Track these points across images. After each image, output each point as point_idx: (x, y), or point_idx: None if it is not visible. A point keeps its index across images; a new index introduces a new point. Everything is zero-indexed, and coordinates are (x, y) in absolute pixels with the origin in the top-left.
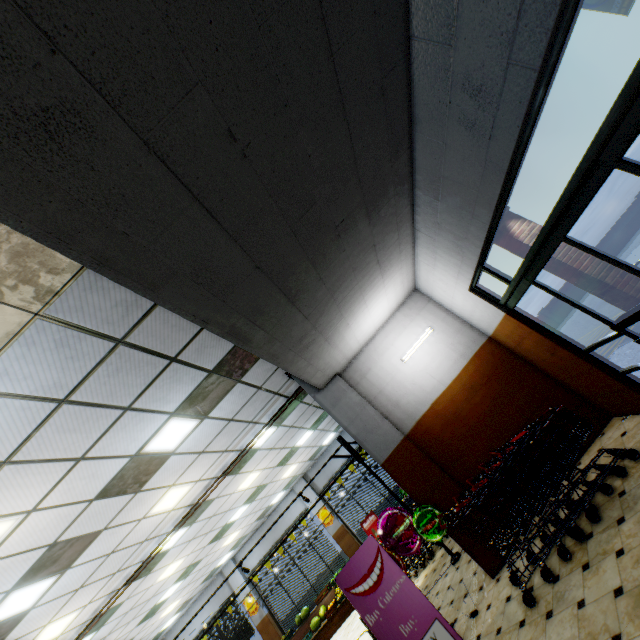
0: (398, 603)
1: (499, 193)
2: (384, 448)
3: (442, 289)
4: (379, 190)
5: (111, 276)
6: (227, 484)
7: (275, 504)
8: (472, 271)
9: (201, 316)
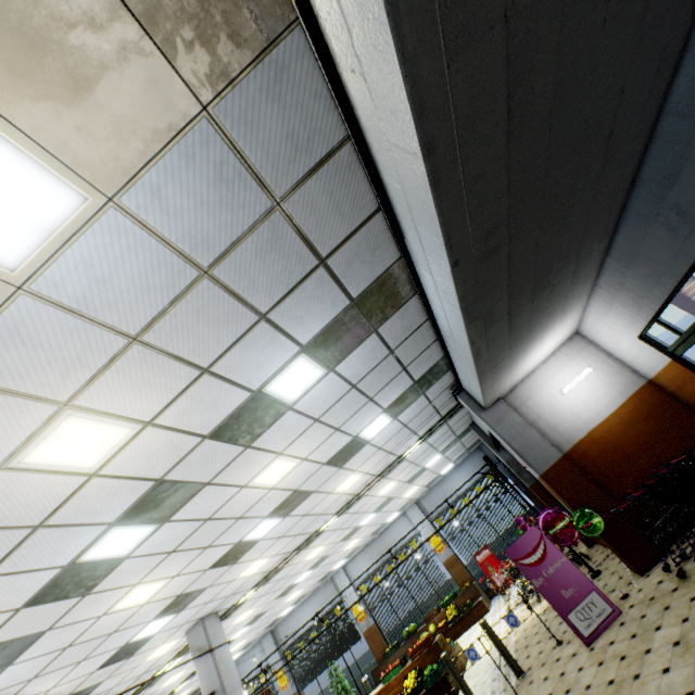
0: (560, 575)
1: (686, 271)
2: (543, 462)
3: (608, 334)
4: (585, 261)
5: (463, 315)
6: (376, 485)
7: (388, 523)
8: (645, 322)
9: (473, 340)
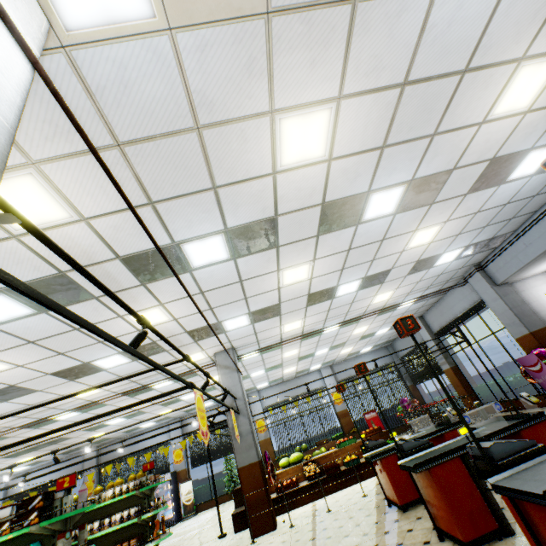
0: None
1: None
2: (533, 326)
3: None
4: None
5: None
6: (368, 319)
7: (306, 371)
8: None
9: None
